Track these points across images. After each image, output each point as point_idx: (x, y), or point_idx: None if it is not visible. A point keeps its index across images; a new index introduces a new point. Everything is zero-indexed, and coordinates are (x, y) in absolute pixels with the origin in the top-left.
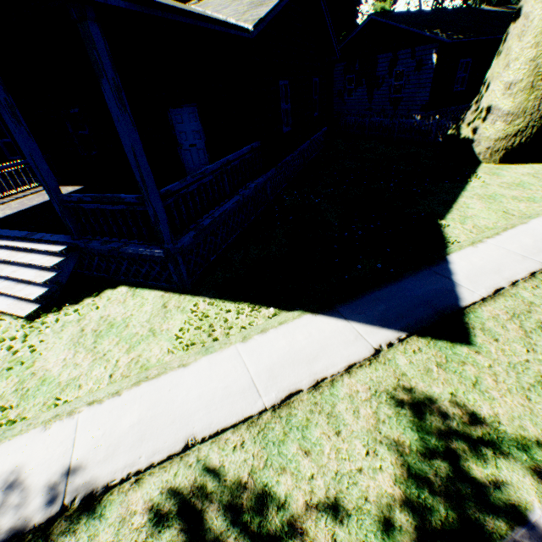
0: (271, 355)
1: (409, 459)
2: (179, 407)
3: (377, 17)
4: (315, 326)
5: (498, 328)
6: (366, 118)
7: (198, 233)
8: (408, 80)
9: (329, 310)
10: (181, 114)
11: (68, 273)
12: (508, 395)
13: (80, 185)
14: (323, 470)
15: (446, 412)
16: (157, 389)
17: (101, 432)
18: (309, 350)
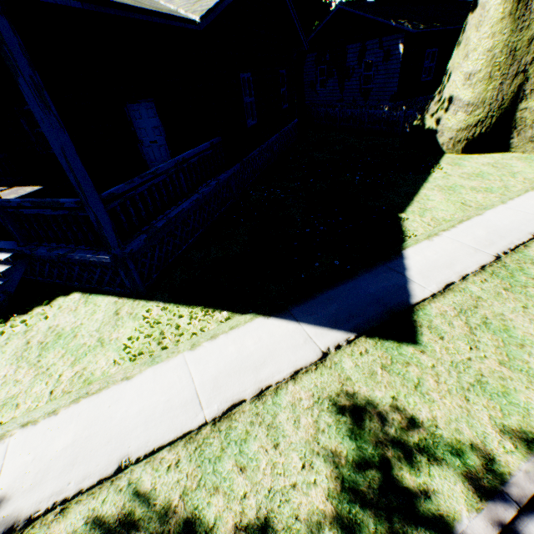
0: (218, 363)
1: (344, 471)
2: (117, 425)
3: (344, 6)
4: (266, 330)
5: (445, 325)
6: (337, 109)
7: (150, 235)
8: (377, 70)
9: (281, 312)
10: (139, 110)
11: (16, 282)
12: (448, 396)
13: (39, 185)
14: (257, 488)
15: (386, 417)
16: (97, 405)
17: (31, 457)
18: (257, 356)
